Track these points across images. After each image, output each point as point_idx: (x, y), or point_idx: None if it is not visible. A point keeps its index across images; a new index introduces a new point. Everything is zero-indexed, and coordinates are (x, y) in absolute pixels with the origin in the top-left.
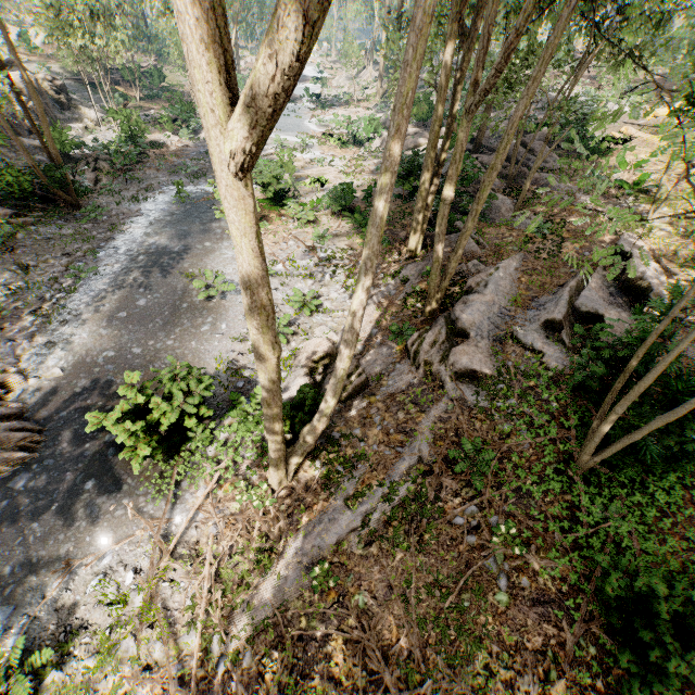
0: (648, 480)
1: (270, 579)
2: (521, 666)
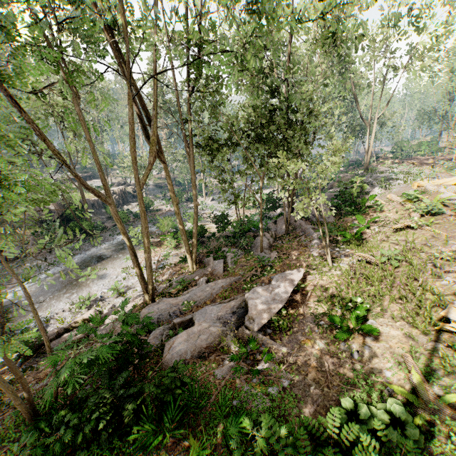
0: None
1: None
2: None
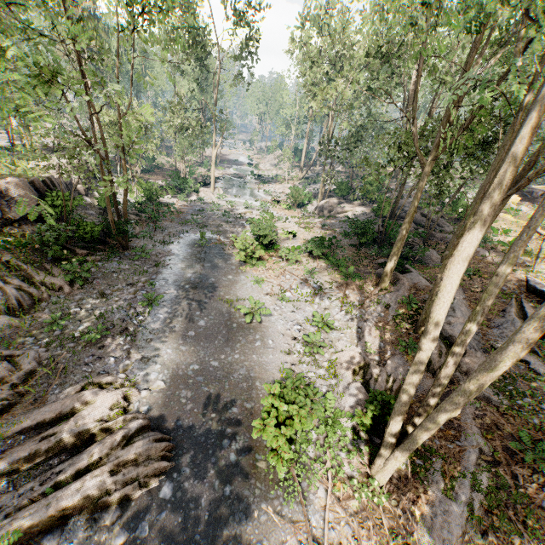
0: None
1: None
2: None
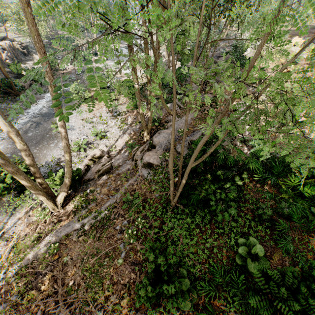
0: (198, 211)
1: (34, 248)
2: (114, 290)
